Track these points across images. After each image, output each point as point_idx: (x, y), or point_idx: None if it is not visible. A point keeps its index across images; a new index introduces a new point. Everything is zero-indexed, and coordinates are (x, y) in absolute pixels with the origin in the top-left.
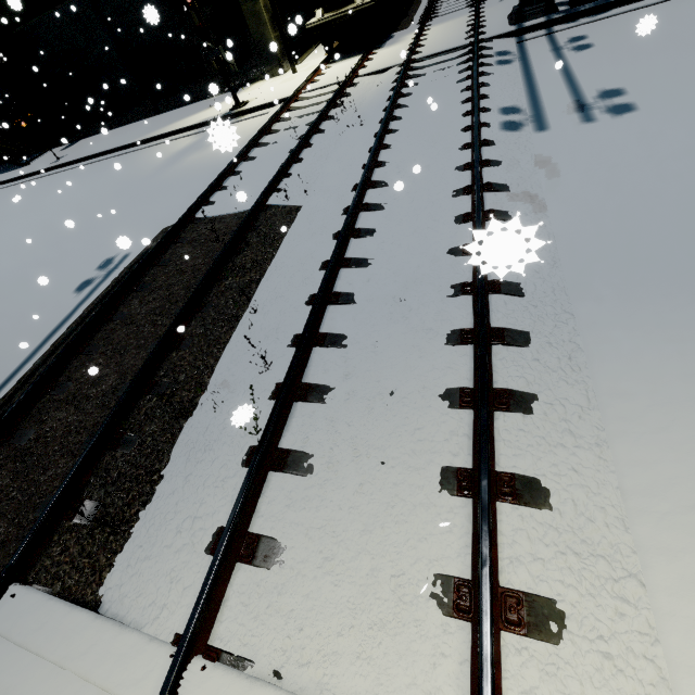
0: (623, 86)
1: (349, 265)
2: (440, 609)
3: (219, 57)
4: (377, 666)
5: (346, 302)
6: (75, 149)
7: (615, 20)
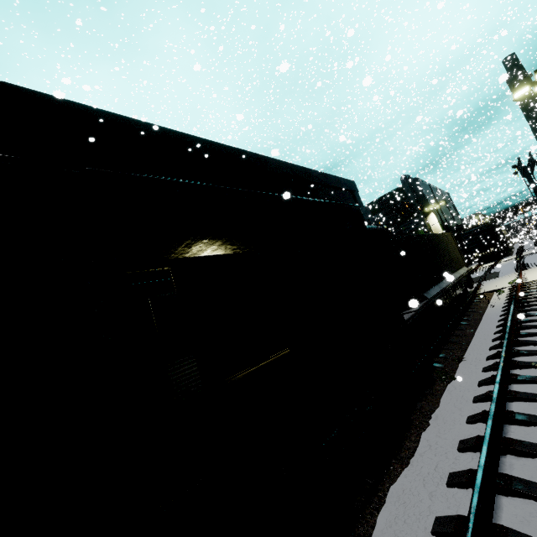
0: None
1: (523, 265)
2: None
3: None
4: None
5: (525, 266)
6: None
7: None
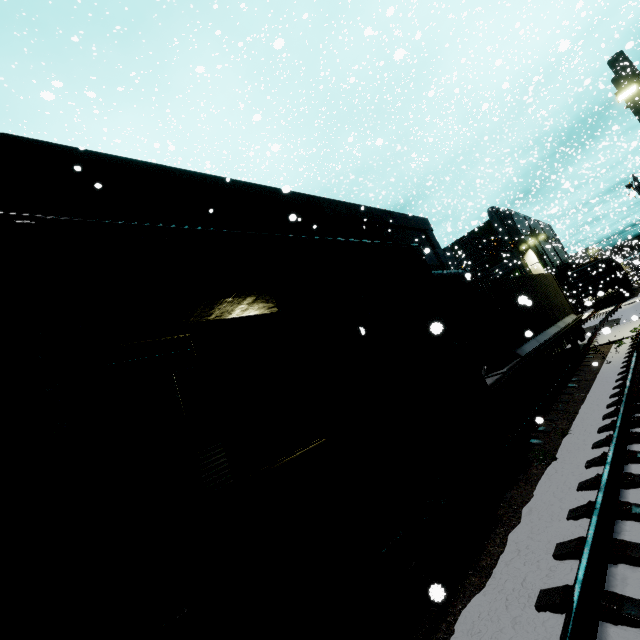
0: None
1: None
2: None
3: None
4: None
5: None
6: None
7: None
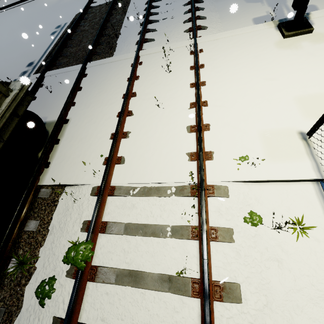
0: None
1: (154, 0)
2: (186, 32)
3: None
4: (176, 41)
5: (156, 7)
6: (2, 2)
7: None
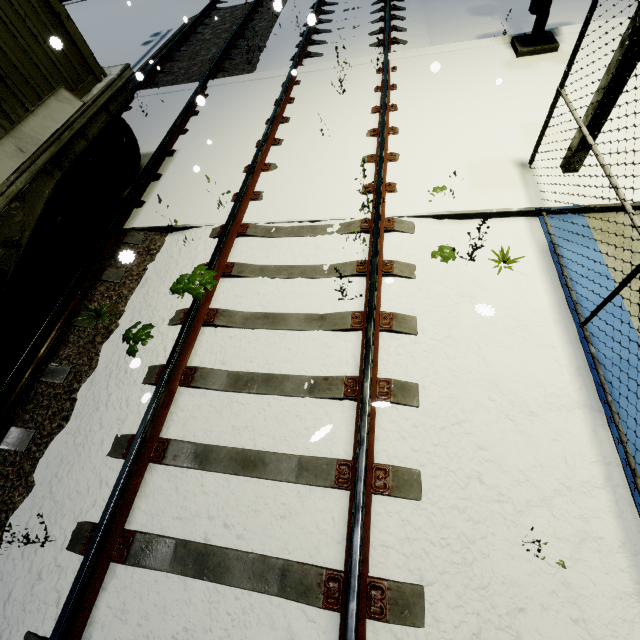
0: None
1: (326, 4)
2: (374, 46)
3: None
4: (357, 57)
5: (328, 12)
6: None
7: None
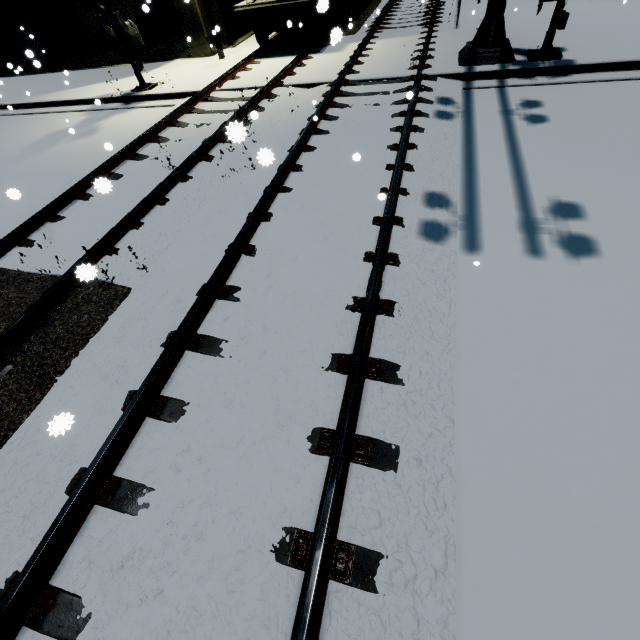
0: (582, 202)
1: (108, 504)
2: None
3: (118, 24)
4: None
5: (54, 634)
6: None
7: (575, 89)
